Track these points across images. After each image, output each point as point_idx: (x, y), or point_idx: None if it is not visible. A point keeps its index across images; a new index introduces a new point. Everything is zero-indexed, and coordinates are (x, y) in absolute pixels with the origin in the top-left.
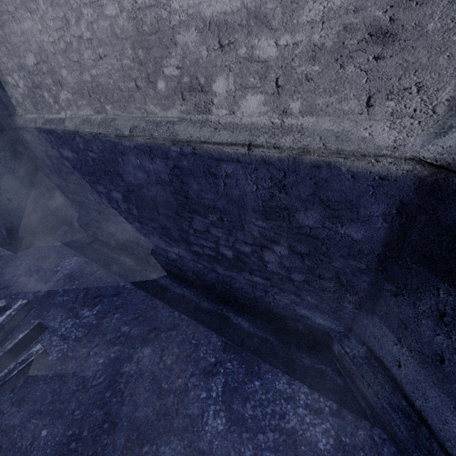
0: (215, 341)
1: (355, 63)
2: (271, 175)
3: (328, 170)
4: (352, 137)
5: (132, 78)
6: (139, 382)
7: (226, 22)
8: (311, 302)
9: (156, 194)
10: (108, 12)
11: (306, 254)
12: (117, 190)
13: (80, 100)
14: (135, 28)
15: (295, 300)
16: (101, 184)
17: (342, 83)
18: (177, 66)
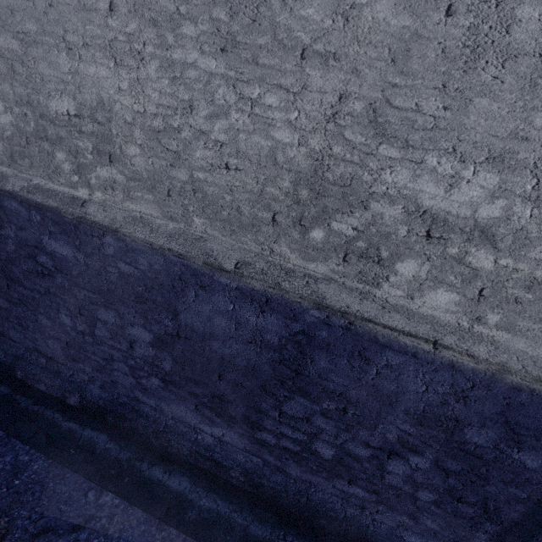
0: None
1: None
2: (453, 382)
3: (529, 396)
4: None
5: (270, 209)
6: None
7: (445, 220)
8: (429, 527)
9: (237, 353)
10: (277, 135)
11: (454, 471)
12: (149, 328)
13: (140, 191)
14: (312, 167)
15: (405, 522)
16: (113, 309)
17: None
18: (354, 227)
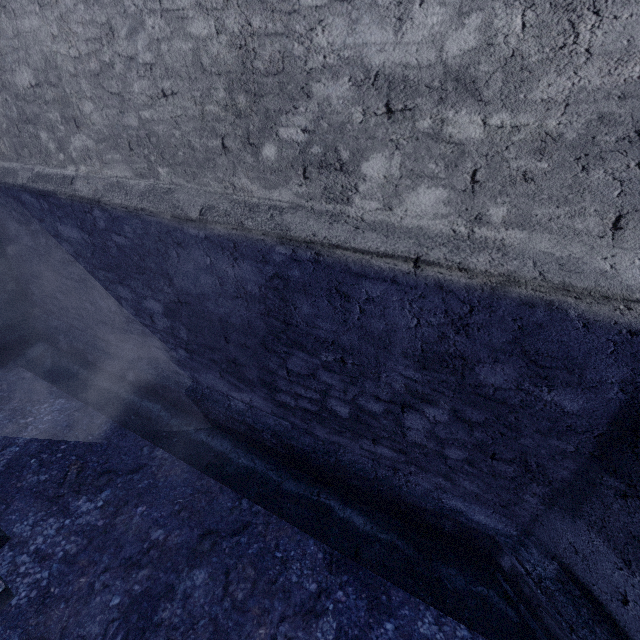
0: (313, 552)
1: (607, 168)
2: (446, 308)
3: (547, 312)
4: (585, 267)
5: (217, 134)
6: (189, 639)
7: (405, 78)
8: (468, 490)
9: (230, 312)
10: (194, 30)
11: (478, 423)
12: (157, 298)
13: (109, 153)
14: (239, 61)
15: (442, 485)
16: (127, 285)
17: (580, 192)
18: (304, 128)
